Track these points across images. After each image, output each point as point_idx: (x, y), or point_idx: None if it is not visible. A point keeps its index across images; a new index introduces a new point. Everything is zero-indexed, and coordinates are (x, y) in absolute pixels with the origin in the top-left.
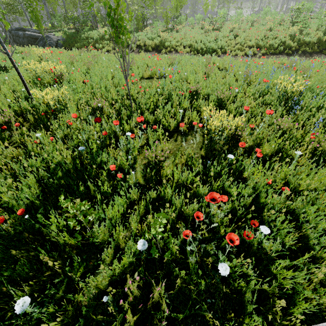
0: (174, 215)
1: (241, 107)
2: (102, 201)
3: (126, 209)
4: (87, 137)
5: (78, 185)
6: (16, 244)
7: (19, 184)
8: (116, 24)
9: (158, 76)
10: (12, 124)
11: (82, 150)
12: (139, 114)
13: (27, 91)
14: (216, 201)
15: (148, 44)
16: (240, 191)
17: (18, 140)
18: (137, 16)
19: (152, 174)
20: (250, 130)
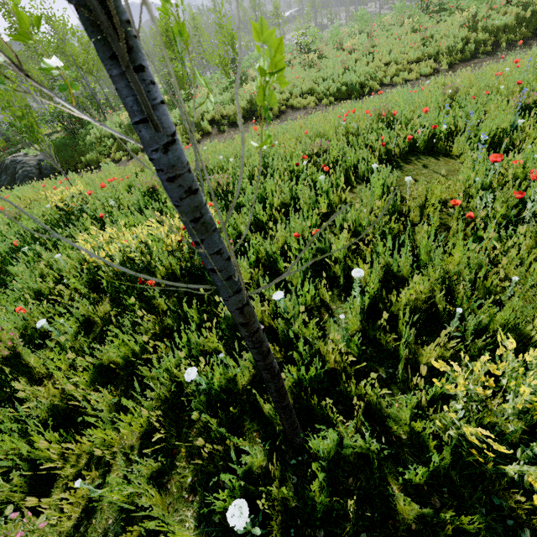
0: None
1: None
2: None
3: None
4: None
5: None
6: None
7: None
8: None
9: (395, 154)
10: None
11: None
12: None
13: (281, 406)
14: None
15: (229, 112)
16: None
17: None
18: (176, 74)
19: None
20: None
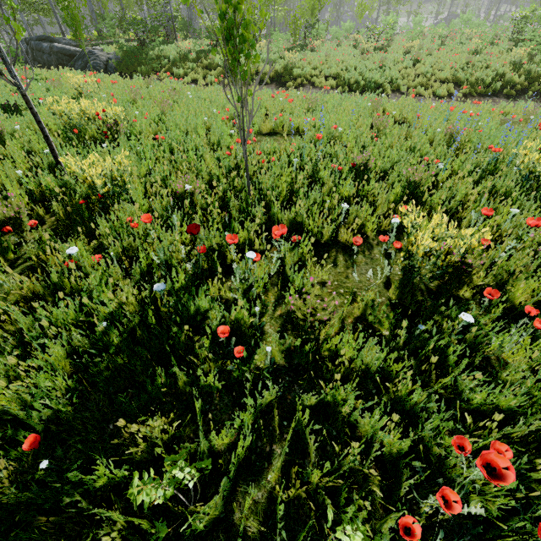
0: (376, 473)
1: (451, 198)
2: (202, 407)
3: (253, 428)
4: (166, 256)
5: (151, 366)
6: (17, 536)
7: (31, 364)
8: (236, 36)
9: (287, 130)
10: (24, 221)
11: (161, 290)
12: (263, 209)
13: (53, 156)
14: (500, 475)
15: (263, 70)
16: (495, 399)
17: (32, 258)
18: None
19: (304, 350)
20: (482, 250)
